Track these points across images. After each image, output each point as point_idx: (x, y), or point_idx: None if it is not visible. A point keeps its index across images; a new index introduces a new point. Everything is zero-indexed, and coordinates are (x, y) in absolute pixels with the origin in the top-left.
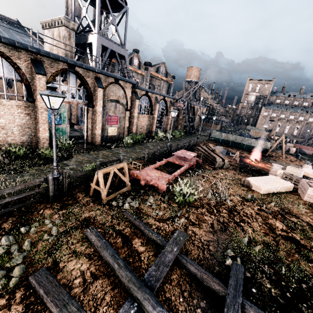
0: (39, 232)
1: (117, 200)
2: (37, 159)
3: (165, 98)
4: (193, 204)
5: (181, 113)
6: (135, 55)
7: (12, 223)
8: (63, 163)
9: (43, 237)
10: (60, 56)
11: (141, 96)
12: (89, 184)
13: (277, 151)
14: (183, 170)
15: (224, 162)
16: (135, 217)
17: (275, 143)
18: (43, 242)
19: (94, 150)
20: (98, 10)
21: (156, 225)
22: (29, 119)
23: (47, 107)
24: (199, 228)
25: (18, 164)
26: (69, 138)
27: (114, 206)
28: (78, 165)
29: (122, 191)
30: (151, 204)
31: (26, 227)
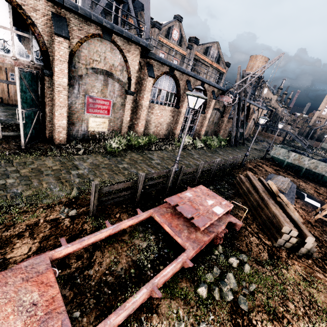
0: None
1: None
2: None
3: (204, 84)
4: None
5: (227, 113)
6: (176, 25)
7: None
8: None
9: None
10: None
11: (160, 73)
12: None
13: None
14: (158, 294)
15: (304, 240)
16: None
17: None
18: None
19: (33, 154)
20: None
21: None
22: None
23: None
24: None
25: None
26: None
27: None
28: None
29: None
30: None
31: None
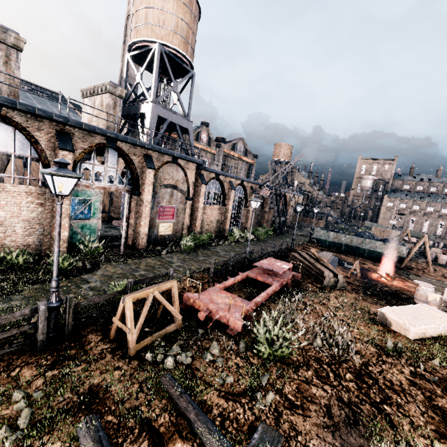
0: None
1: (155, 348)
2: (43, 271)
3: (244, 182)
4: (291, 359)
5: (266, 204)
6: (204, 130)
7: None
8: (82, 278)
9: None
10: (96, 127)
11: (209, 179)
12: (113, 316)
13: (417, 261)
14: (270, 293)
15: (338, 279)
16: (182, 389)
17: (413, 247)
18: None
19: (134, 257)
20: (156, 75)
21: (220, 407)
22: (42, 211)
23: (51, 193)
24: (304, 416)
25: (11, 279)
26: (101, 238)
27: (148, 361)
28: (103, 282)
29: (165, 331)
30: (215, 359)
31: None
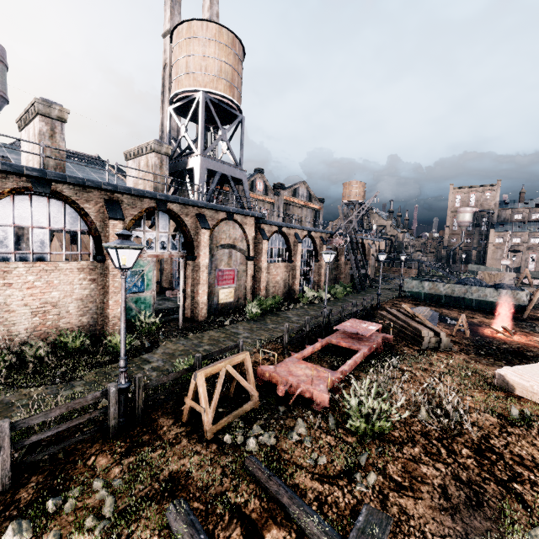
0: (80, 509)
1: (233, 430)
2: (101, 353)
3: (311, 233)
4: (391, 435)
5: (341, 255)
6: (259, 177)
7: (36, 489)
8: (142, 358)
9: (85, 523)
10: (145, 191)
11: (270, 234)
12: (182, 397)
13: None
14: (358, 361)
15: (440, 338)
16: (270, 471)
17: (535, 291)
18: (82, 537)
19: (195, 331)
20: (202, 126)
21: (315, 490)
22: (95, 288)
23: (115, 267)
24: (415, 498)
25: (69, 364)
26: (156, 312)
27: (228, 444)
28: (166, 361)
29: (242, 410)
30: (302, 438)
31: (57, 497)
